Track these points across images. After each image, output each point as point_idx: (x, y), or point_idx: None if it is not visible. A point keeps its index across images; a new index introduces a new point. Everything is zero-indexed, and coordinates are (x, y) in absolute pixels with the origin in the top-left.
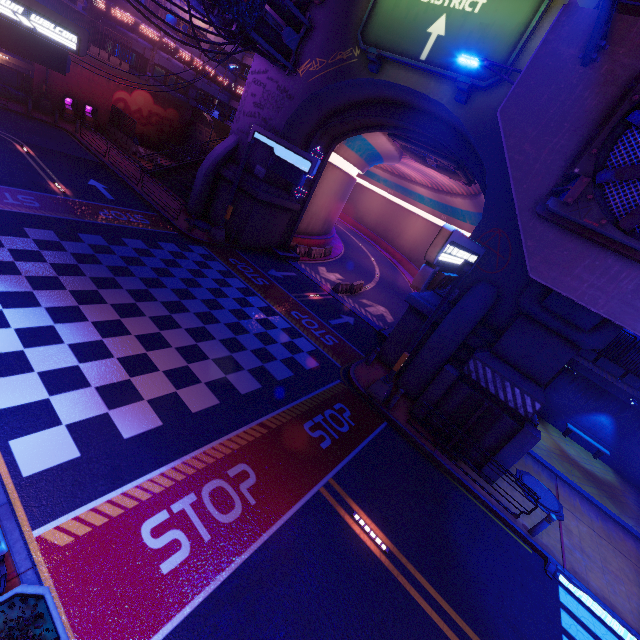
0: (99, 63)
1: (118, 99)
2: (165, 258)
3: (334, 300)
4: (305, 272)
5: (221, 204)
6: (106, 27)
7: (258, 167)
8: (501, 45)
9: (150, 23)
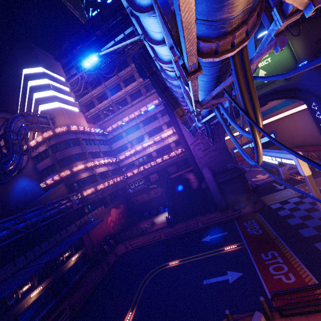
0: (98, 216)
1: (109, 222)
2: (305, 212)
3: (297, 173)
4: (267, 181)
5: (227, 193)
6: (90, 201)
7: (228, 165)
8: (288, 60)
9: (97, 184)
